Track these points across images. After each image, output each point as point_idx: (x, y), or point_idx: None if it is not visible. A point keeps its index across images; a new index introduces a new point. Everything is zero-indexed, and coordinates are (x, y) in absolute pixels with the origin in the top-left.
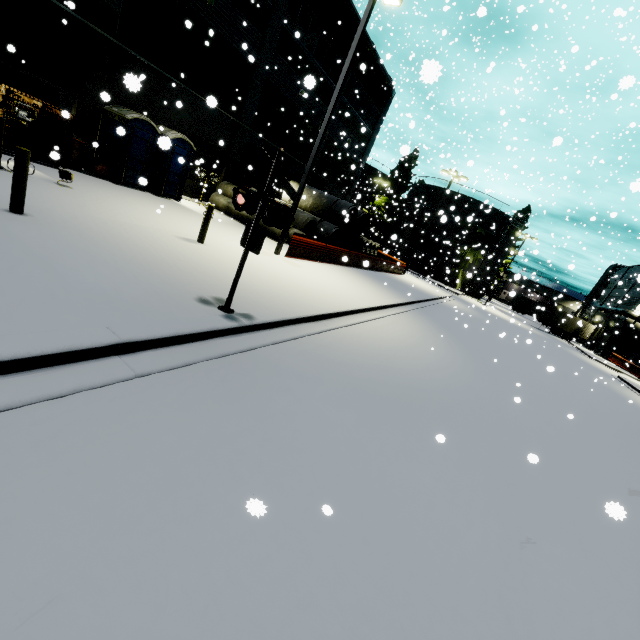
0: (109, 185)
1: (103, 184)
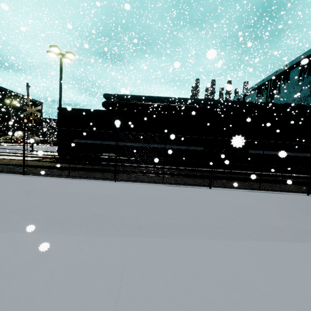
0: None
1: None
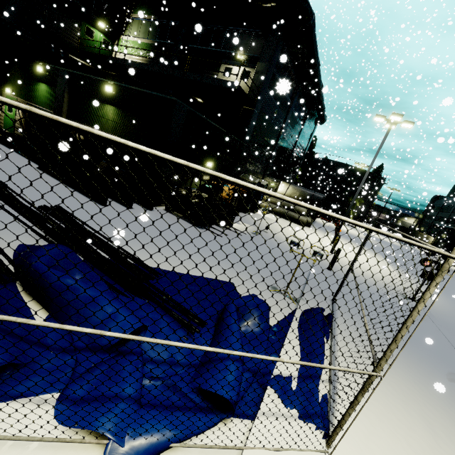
0: (249, 217)
1: (249, 218)
